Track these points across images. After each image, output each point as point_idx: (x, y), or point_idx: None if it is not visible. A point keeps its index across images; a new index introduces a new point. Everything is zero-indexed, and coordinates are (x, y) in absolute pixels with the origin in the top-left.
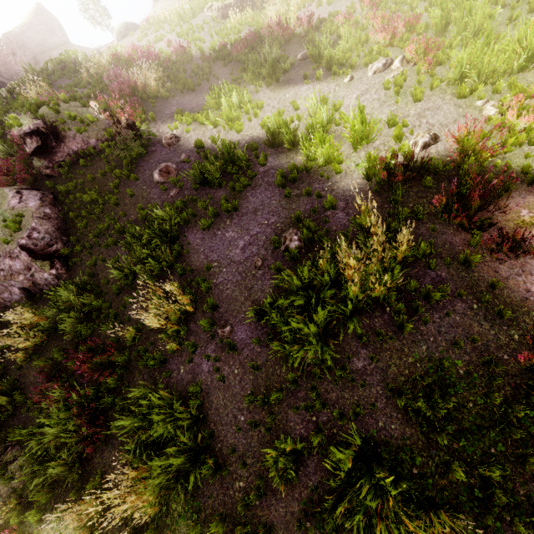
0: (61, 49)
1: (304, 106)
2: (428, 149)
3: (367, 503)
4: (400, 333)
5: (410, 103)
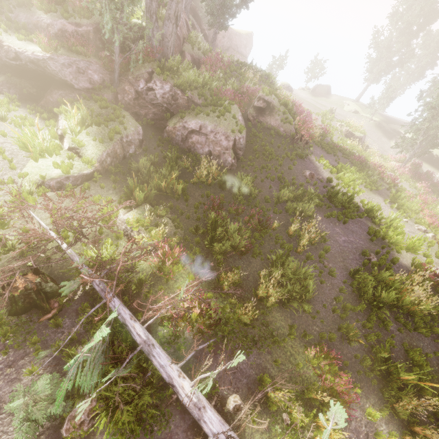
0: (242, 57)
1: (381, 211)
2: (438, 278)
3: (398, 371)
4: (413, 331)
5: (433, 255)
